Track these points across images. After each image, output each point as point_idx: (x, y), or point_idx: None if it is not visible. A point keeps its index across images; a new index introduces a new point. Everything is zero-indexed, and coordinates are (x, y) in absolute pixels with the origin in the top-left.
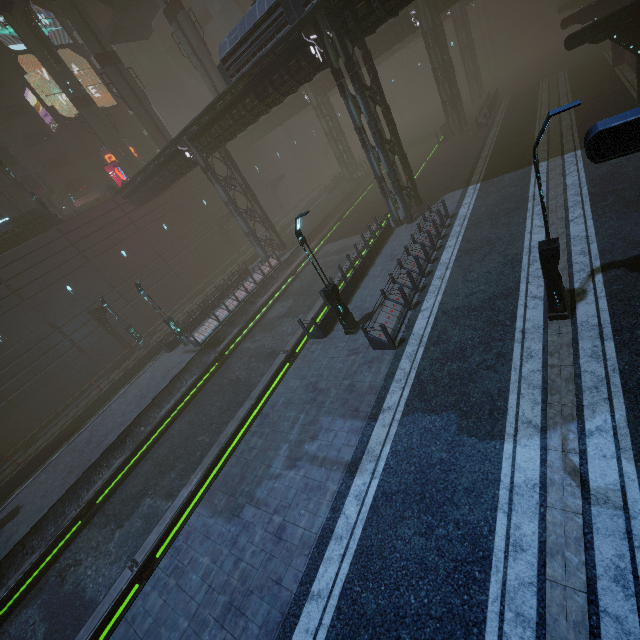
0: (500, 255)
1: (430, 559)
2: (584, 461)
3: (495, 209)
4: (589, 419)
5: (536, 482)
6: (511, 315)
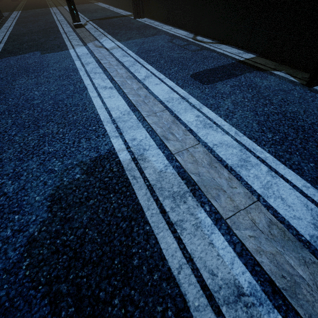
0: (43, 22)
1: (43, 81)
2: (103, 46)
3: (34, 14)
4: (101, 40)
5: (88, 53)
6: (57, 30)
